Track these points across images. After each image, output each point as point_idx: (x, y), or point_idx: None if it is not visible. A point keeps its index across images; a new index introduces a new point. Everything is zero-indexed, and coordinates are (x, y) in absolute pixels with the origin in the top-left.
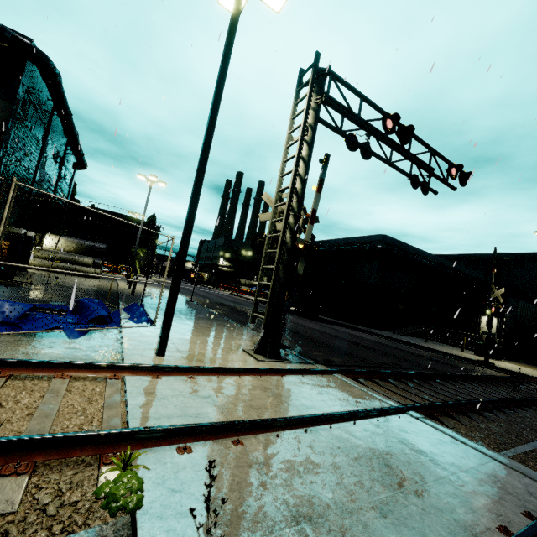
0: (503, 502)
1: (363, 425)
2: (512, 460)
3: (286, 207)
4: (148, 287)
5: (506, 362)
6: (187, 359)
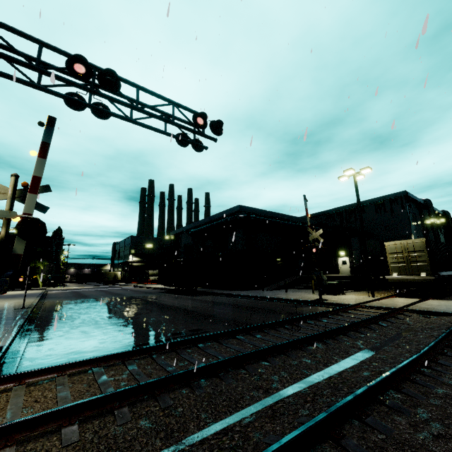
0: None
1: None
2: None
3: None
4: (0, 301)
5: (351, 294)
6: None
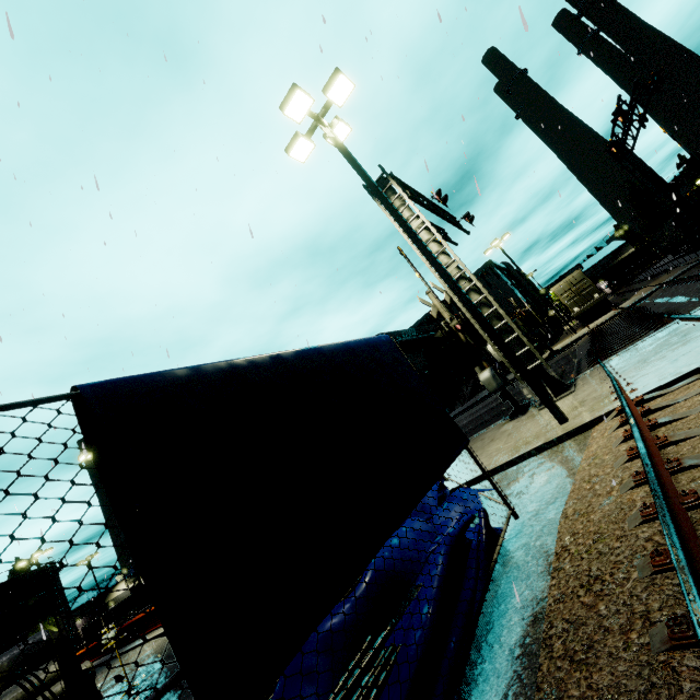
0: None
1: None
2: None
3: (470, 274)
4: None
5: None
6: (574, 411)
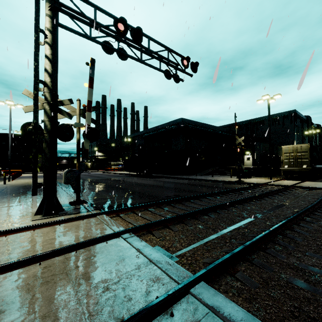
0: (97, 320)
1: (49, 263)
2: (169, 258)
3: (33, 96)
4: (29, 180)
5: (254, 178)
6: None
